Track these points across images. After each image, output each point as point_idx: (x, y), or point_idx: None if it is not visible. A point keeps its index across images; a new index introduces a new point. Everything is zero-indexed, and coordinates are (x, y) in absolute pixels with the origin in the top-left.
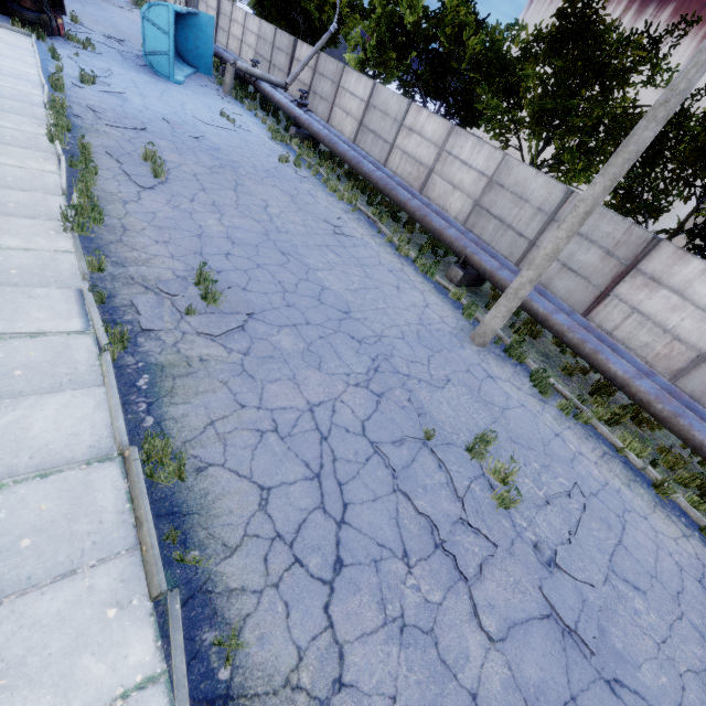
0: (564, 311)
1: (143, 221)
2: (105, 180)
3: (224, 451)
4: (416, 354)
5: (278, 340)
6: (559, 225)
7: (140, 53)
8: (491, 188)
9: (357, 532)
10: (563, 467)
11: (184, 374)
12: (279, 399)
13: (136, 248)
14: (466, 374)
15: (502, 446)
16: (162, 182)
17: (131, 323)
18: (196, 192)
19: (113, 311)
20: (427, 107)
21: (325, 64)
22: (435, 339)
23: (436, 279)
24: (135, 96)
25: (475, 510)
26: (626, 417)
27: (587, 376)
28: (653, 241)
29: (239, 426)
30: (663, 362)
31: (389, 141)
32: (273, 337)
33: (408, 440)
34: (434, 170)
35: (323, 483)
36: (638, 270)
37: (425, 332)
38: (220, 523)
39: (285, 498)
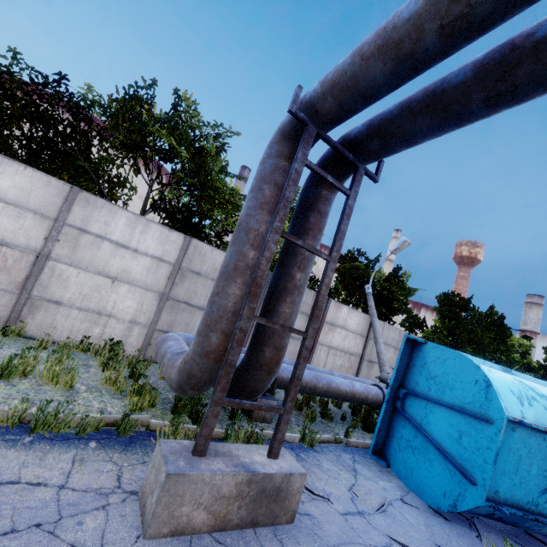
0: None
1: None
2: None
3: None
4: None
5: None
6: None
7: None
8: None
9: None
10: None
11: None
12: None
13: None
14: None
15: None
16: None
17: None
18: None
19: None
20: None
21: (384, 331)
22: None
23: None
24: None
25: None
26: None
27: None
28: None
29: None
30: None
31: None
32: None
33: None
34: None
35: None
36: None
37: None
38: None
39: None
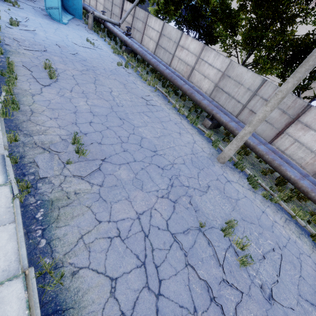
0: (262, 143)
1: (43, 106)
2: (22, 82)
3: (89, 256)
4: (191, 172)
5: (119, 174)
6: (267, 104)
7: (44, 8)
8: (224, 77)
9: (168, 300)
10: (269, 233)
11: (65, 205)
12: (120, 213)
13: (38, 124)
14: (216, 181)
15: (238, 224)
16: (54, 81)
17: (34, 174)
18: (73, 86)
19: (23, 167)
20: (189, 34)
21: (139, 13)
22: (200, 162)
23: (198, 126)
24: (41, 32)
25: (229, 271)
26: (294, 197)
27: (272, 174)
28: (308, 106)
29: (98, 236)
30: (310, 166)
31: (172, 53)
32: (116, 172)
33: (191, 229)
34: (194, 68)
35: (147, 268)
36: (298, 121)
37: (195, 158)
38: (86, 312)
39: (125, 284)
